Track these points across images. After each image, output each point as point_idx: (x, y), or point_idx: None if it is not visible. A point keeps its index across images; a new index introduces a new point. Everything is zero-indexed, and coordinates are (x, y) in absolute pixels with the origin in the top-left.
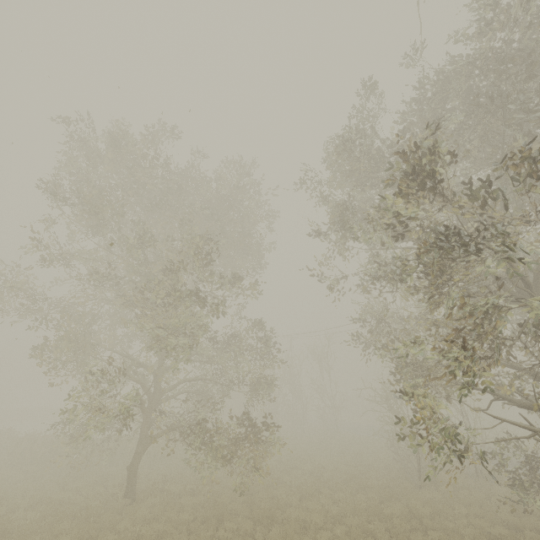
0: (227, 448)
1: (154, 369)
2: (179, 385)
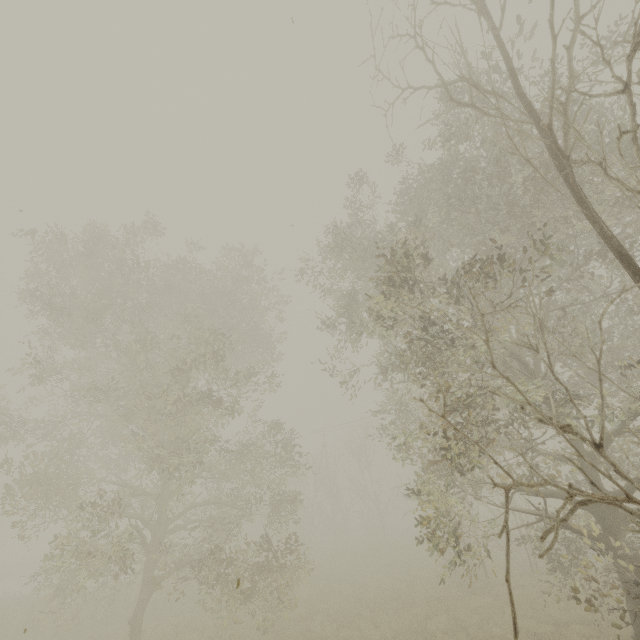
0: (248, 579)
1: (157, 495)
2: (188, 509)
